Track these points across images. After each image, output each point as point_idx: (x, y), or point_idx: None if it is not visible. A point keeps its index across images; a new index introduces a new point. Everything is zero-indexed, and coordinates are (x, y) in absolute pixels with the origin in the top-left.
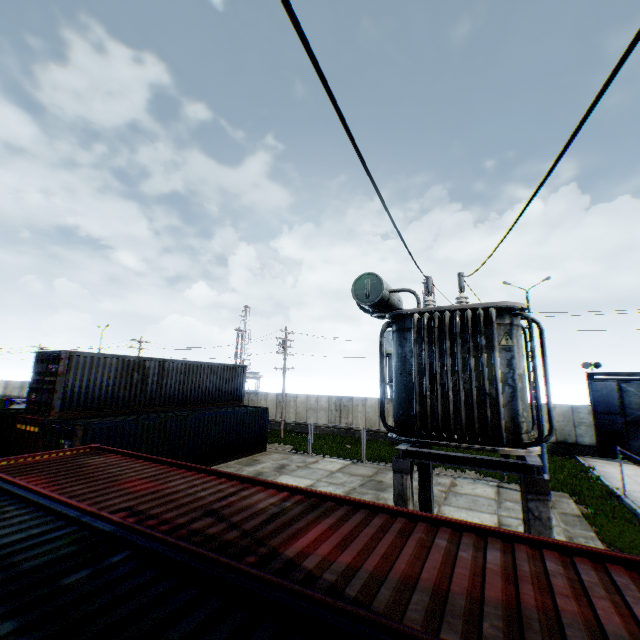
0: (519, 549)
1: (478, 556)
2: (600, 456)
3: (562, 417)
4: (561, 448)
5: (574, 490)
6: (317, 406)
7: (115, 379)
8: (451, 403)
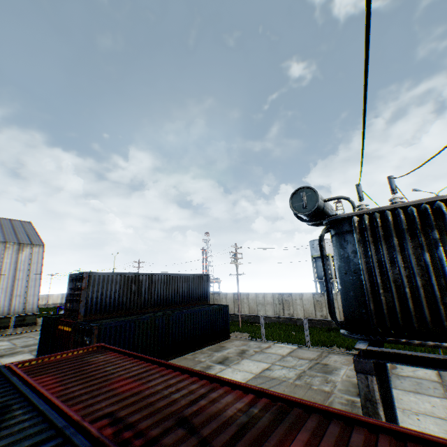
0: None
1: None
2: None
3: None
4: None
5: None
6: (264, 301)
7: (119, 290)
8: (409, 300)
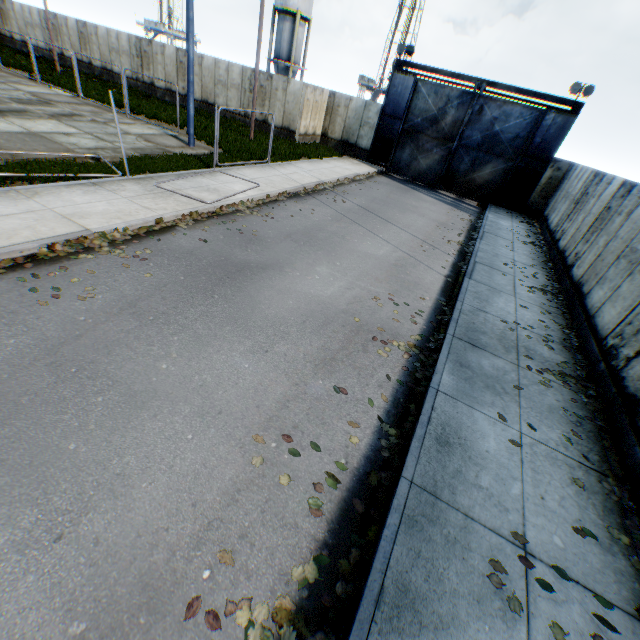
0: None
1: None
2: (369, 161)
3: (355, 114)
4: (343, 148)
5: (241, 154)
6: (119, 48)
7: None
8: None
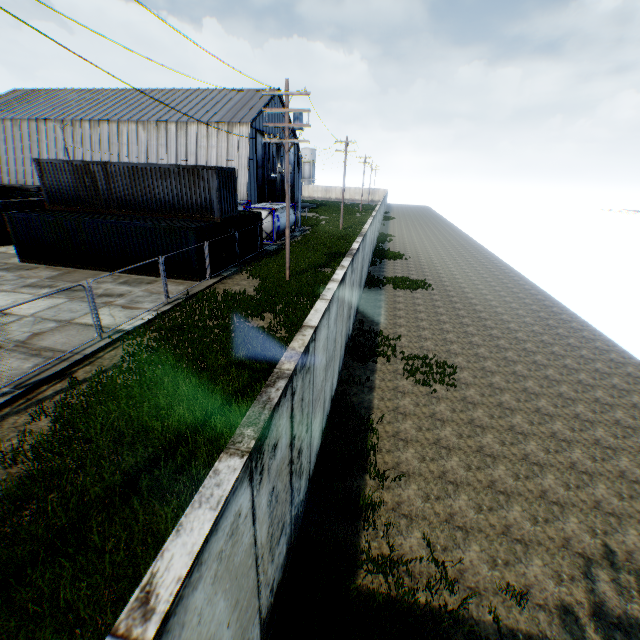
0: None
1: None
2: None
3: None
4: None
5: None
6: None
7: (74, 182)
8: None
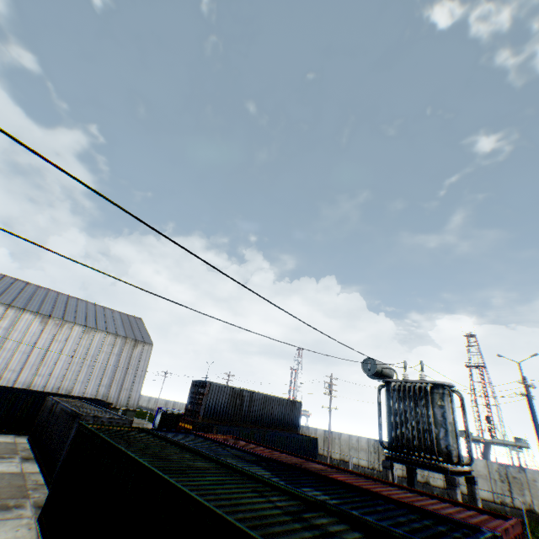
0: (424, 496)
1: (403, 493)
2: None
3: None
4: None
5: None
6: (358, 445)
7: (227, 401)
8: (410, 432)
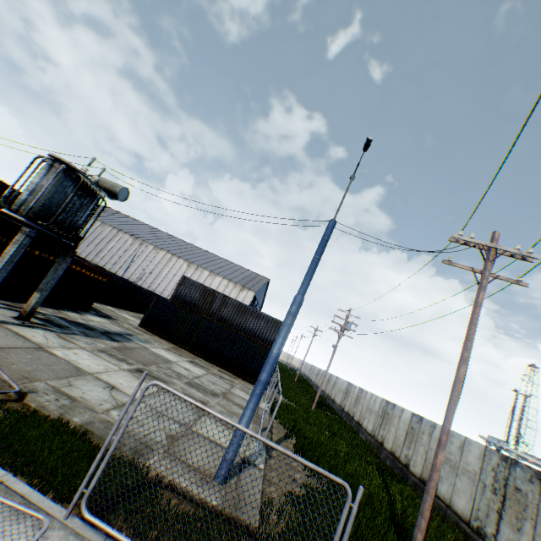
0: None
1: None
2: None
3: None
4: None
5: None
6: (372, 407)
7: (198, 296)
8: None
